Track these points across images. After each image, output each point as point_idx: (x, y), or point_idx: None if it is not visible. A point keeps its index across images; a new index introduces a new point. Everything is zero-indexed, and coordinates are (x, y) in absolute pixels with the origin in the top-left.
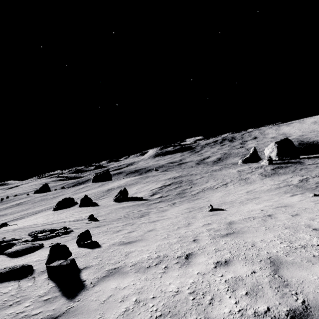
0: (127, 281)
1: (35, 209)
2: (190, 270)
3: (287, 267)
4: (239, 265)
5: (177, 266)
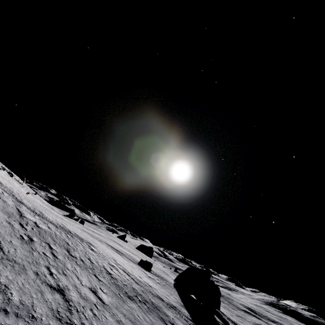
0: None
1: None
2: None
3: None
4: None
5: None
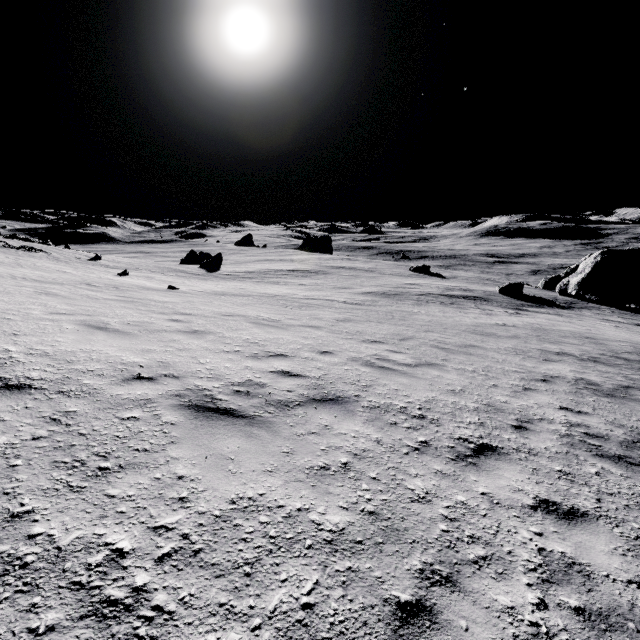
0: None
1: None
2: None
3: None
4: None
5: None
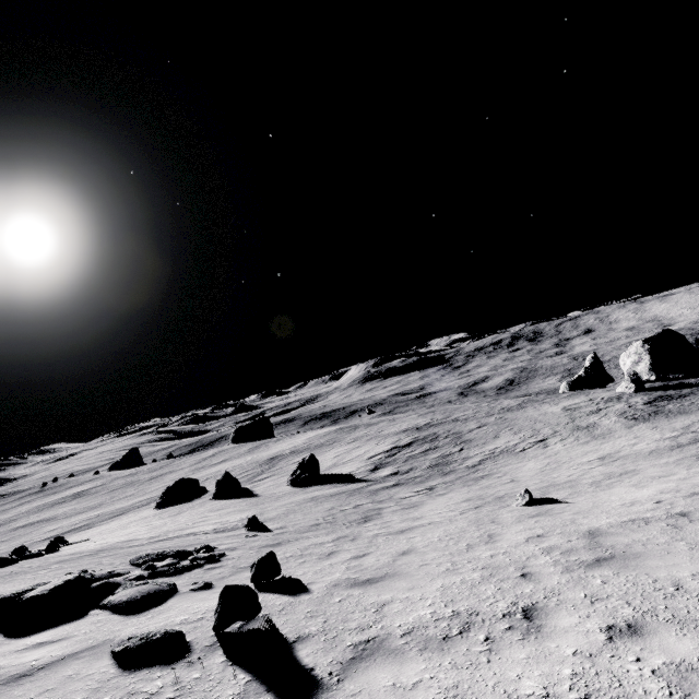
0: (413, 671)
1: (115, 505)
2: (551, 647)
3: None
4: (667, 636)
5: (514, 637)
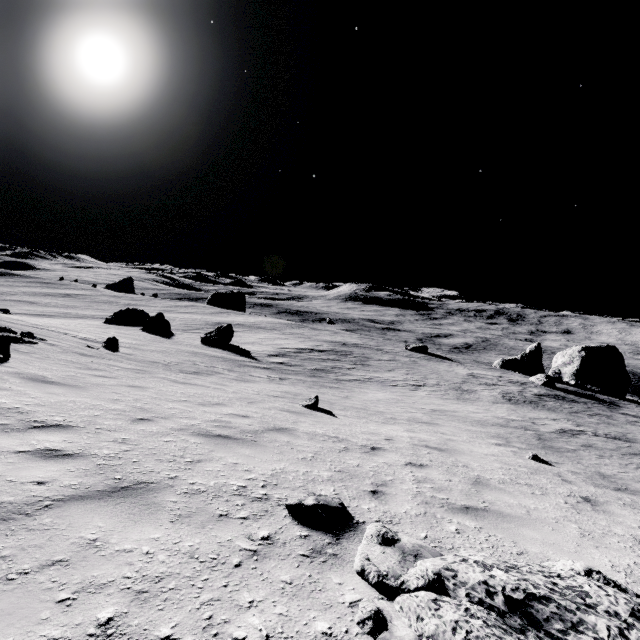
0: None
1: (85, 311)
2: None
3: (114, 504)
4: (60, 467)
5: None
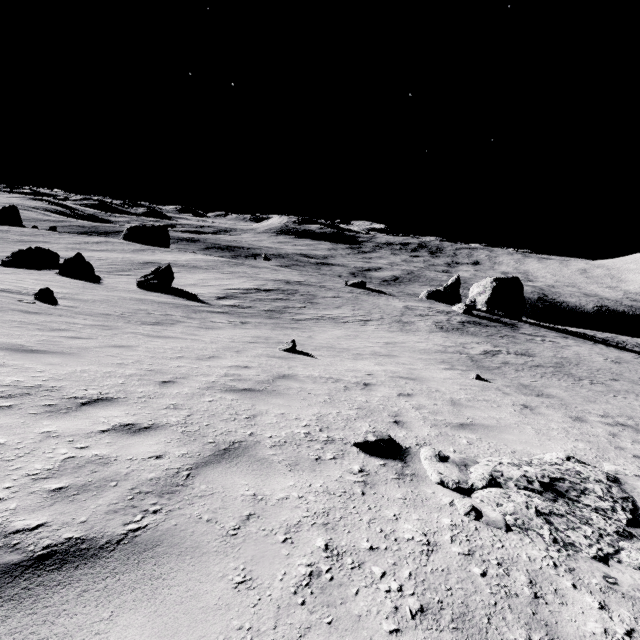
0: None
1: None
2: (41, 424)
3: (235, 465)
4: (155, 440)
5: (32, 411)
